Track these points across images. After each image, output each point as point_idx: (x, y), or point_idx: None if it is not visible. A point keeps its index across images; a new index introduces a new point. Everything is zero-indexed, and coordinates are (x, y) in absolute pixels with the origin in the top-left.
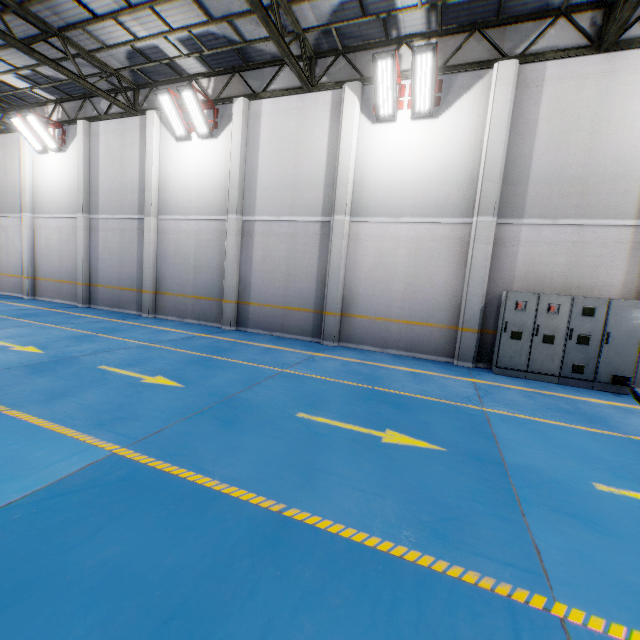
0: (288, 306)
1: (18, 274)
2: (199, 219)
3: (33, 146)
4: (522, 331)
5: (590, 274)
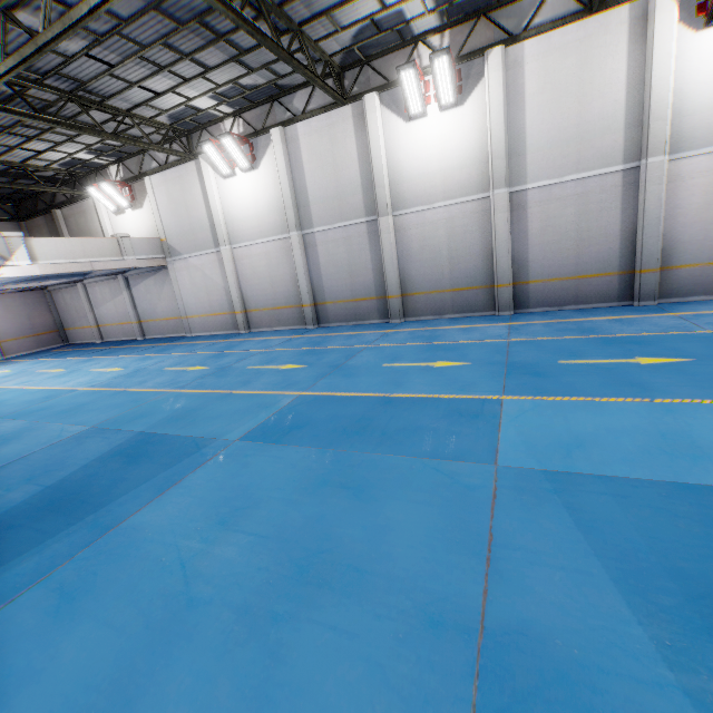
0: (582, 275)
1: (224, 311)
2: (449, 204)
3: (220, 172)
4: None
5: None
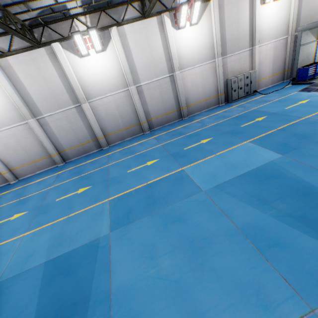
0: (167, 113)
1: None
2: (113, 94)
3: None
4: (236, 89)
5: (243, 66)
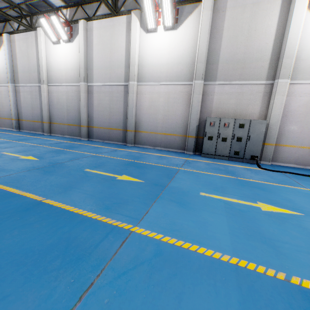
0: (111, 128)
1: None
2: (67, 85)
3: None
4: (213, 136)
5: (245, 108)
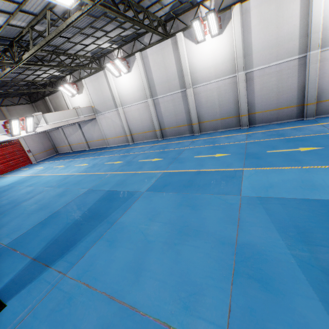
0: (280, 108)
1: (122, 135)
2: (217, 81)
3: (114, 75)
4: None
5: None
